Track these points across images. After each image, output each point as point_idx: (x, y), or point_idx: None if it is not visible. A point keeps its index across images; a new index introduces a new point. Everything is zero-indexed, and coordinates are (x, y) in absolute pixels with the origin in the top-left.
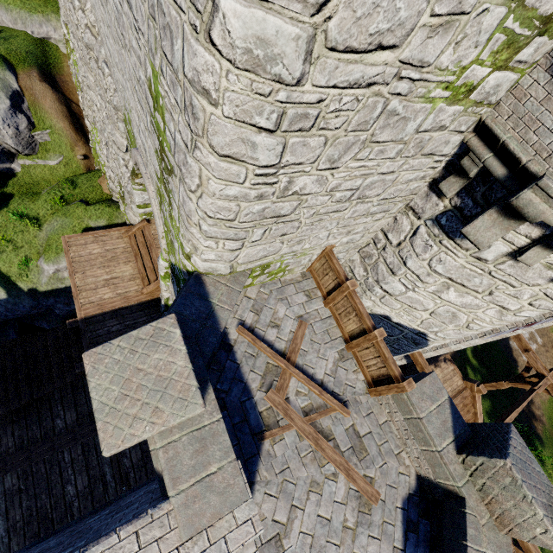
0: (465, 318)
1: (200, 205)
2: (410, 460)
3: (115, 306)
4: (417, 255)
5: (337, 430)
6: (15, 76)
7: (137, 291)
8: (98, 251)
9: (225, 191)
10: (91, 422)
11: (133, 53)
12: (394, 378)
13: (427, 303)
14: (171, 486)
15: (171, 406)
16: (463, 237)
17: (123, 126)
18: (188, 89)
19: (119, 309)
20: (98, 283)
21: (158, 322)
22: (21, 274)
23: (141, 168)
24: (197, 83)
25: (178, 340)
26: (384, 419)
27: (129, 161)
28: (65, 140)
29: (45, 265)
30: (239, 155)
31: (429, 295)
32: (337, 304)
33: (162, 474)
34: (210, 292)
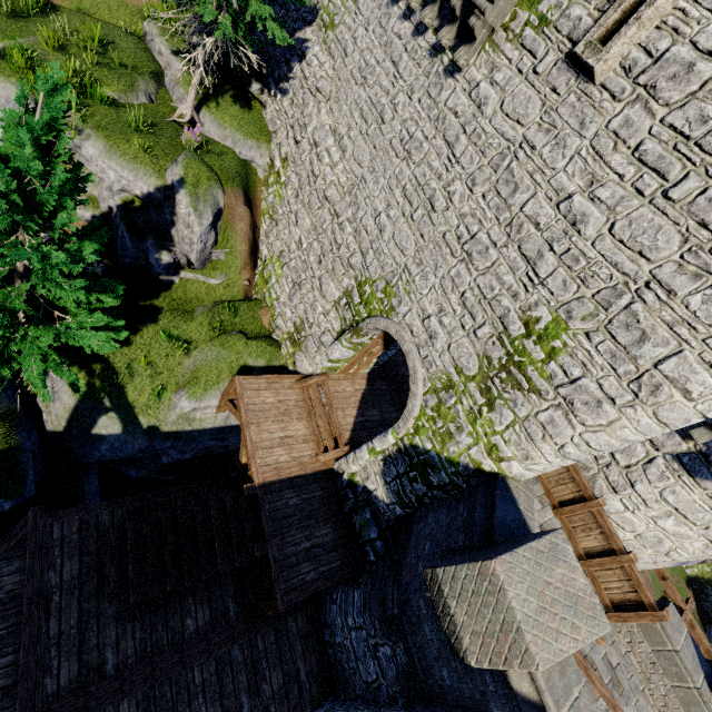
0: (669, 545)
1: (584, 435)
2: (653, 698)
3: (292, 472)
4: (650, 481)
5: (596, 659)
6: (224, 195)
7: (311, 457)
8: (272, 401)
9: (628, 436)
10: (227, 626)
11: (495, 280)
12: (648, 606)
13: (638, 525)
14: (557, 710)
15: (585, 623)
16: (704, 478)
17: (349, 282)
18: (658, 378)
19: (295, 477)
20: (273, 441)
21: (551, 536)
22: (151, 406)
23: (410, 346)
24: (680, 383)
25: (573, 556)
26: (624, 649)
27: (330, 311)
28: (238, 262)
29: (186, 401)
30: (670, 424)
31: (646, 519)
32: (572, 516)
33: (527, 697)
34: (516, 498)
